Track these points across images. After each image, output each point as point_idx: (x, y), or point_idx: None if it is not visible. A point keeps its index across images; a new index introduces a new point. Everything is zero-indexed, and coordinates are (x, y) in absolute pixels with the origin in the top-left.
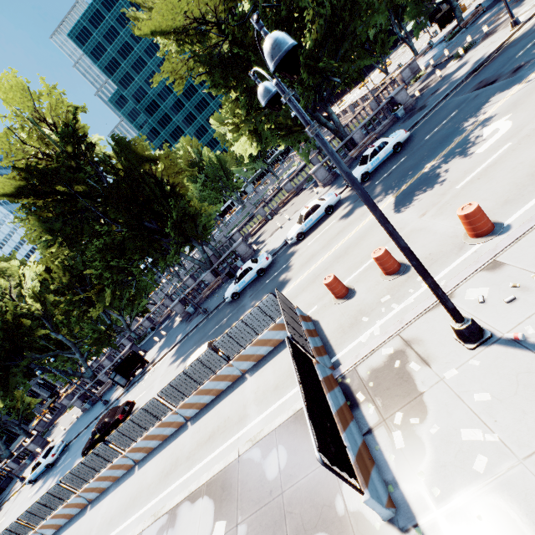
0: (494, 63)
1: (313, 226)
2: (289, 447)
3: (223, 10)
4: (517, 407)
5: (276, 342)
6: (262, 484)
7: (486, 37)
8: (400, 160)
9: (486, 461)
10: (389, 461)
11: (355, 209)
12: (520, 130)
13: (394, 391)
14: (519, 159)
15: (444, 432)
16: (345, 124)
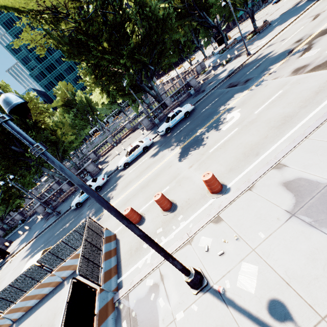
0: (237, 74)
1: (135, 158)
2: None
3: (73, 7)
4: None
5: None
6: None
7: (236, 57)
8: (187, 123)
9: None
10: None
11: (159, 152)
12: (243, 121)
13: (145, 325)
14: (240, 140)
15: None
16: (164, 92)
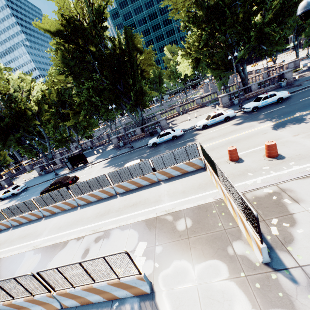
0: None
1: (213, 124)
2: (194, 219)
3: None
4: None
5: (184, 171)
6: (173, 231)
7: None
8: (280, 106)
9: None
10: (266, 238)
11: (245, 123)
12: None
13: (272, 209)
14: None
15: (307, 233)
16: None
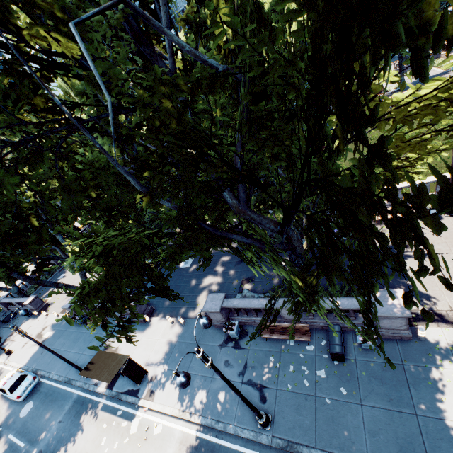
0: None
1: None
2: None
3: None
4: None
5: None
6: None
7: None
8: None
9: None
10: None
11: None
12: None
13: None
14: None
15: None
16: None
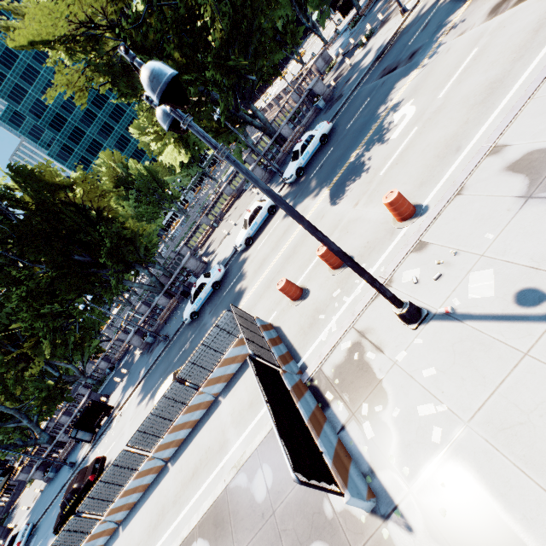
0: (393, 50)
1: (259, 229)
2: (273, 464)
3: (114, 11)
4: (457, 375)
5: (243, 357)
6: (253, 509)
7: (382, 24)
8: (328, 151)
9: (440, 432)
10: (363, 453)
11: (296, 206)
12: (423, 114)
13: (358, 383)
14: (426, 142)
15: (404, 413)
16: (272, 120)
